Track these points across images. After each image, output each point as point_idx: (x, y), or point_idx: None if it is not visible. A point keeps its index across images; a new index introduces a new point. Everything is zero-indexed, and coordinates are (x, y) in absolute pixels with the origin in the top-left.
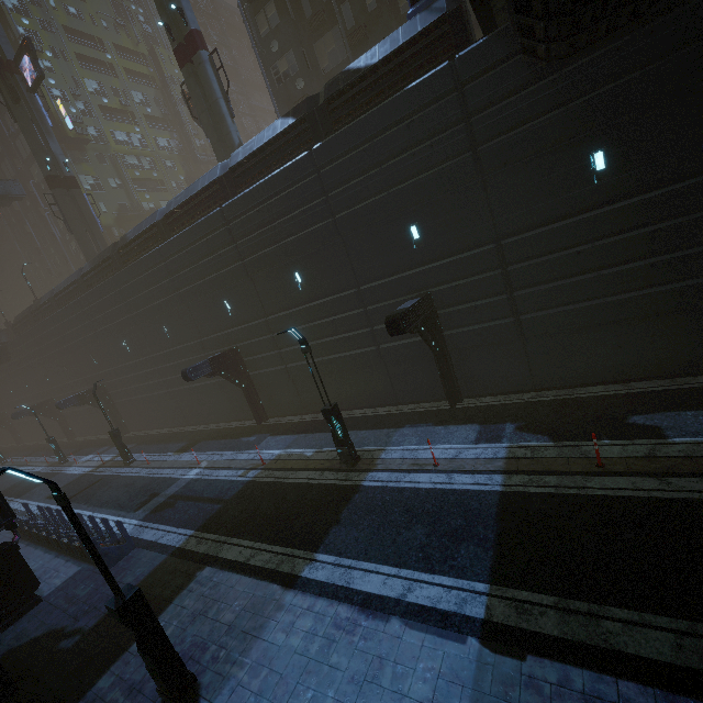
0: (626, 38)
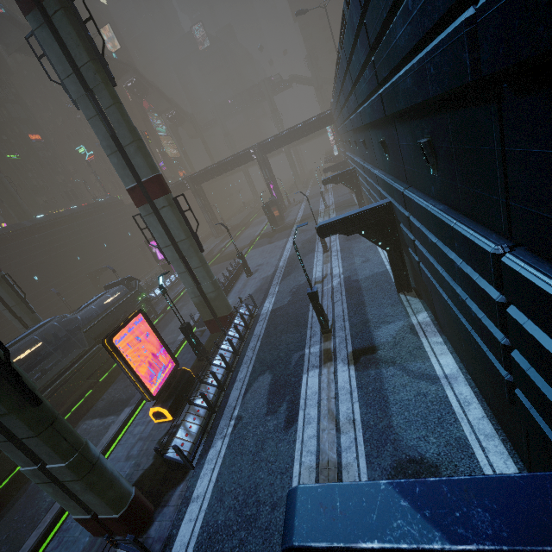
0: None
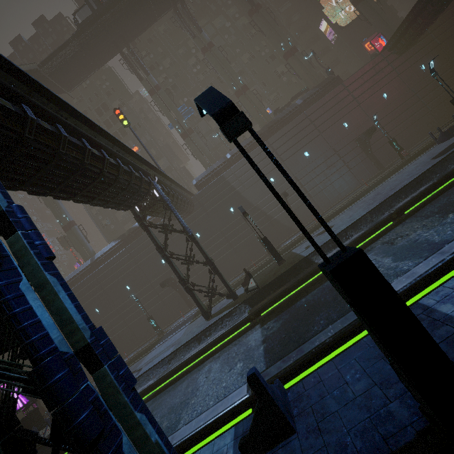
0: (192, 214)
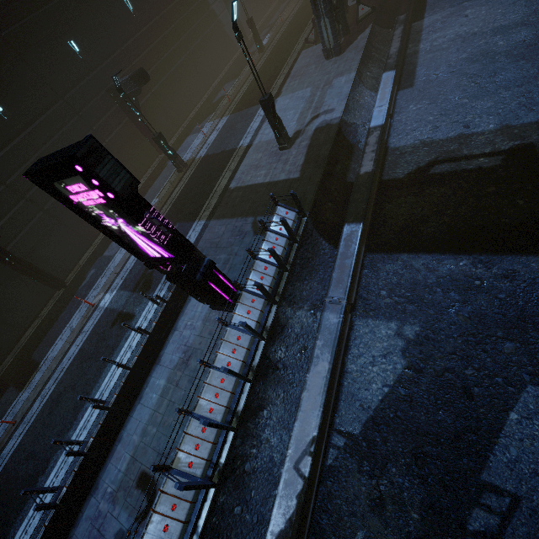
0: None
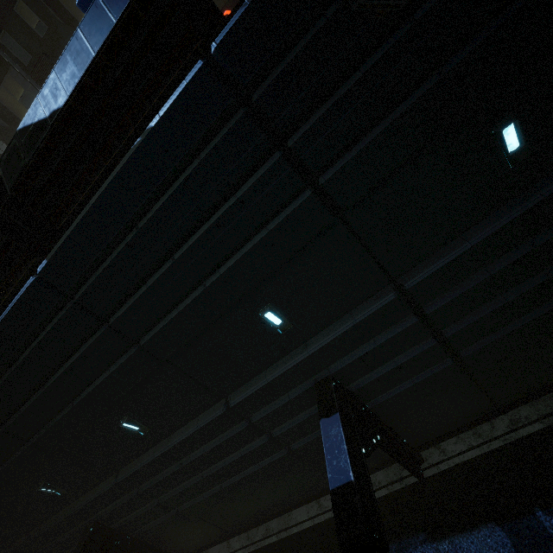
0: None
